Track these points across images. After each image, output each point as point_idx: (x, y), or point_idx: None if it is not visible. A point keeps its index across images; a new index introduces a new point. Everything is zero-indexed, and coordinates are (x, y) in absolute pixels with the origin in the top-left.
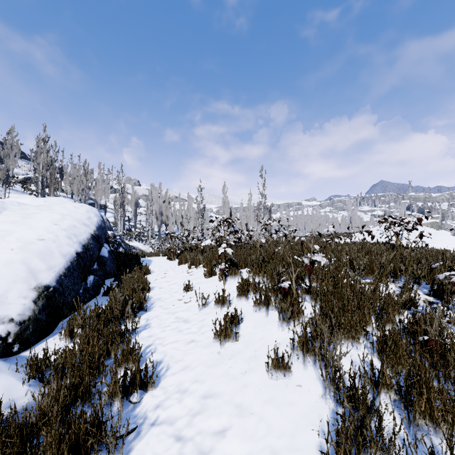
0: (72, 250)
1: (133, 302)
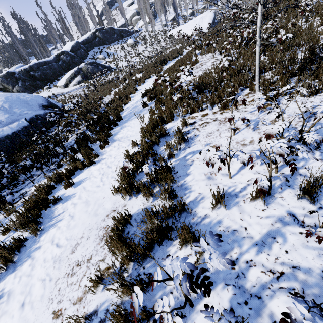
0: (211, 21)
1: None
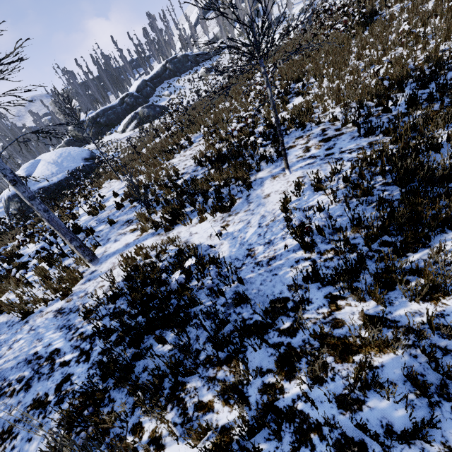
0: None
1: None
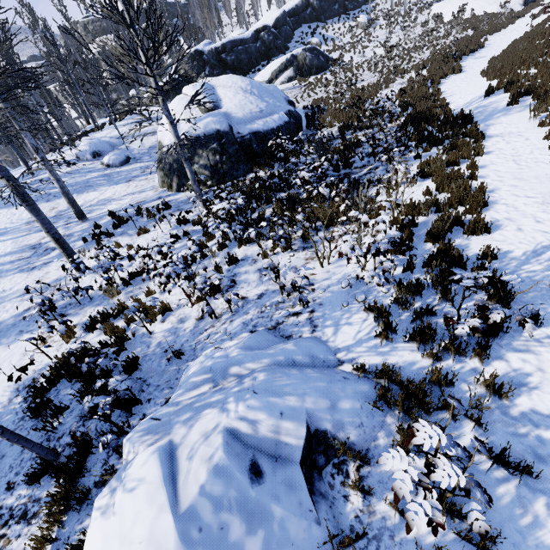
0: None
1: (541, 0)
